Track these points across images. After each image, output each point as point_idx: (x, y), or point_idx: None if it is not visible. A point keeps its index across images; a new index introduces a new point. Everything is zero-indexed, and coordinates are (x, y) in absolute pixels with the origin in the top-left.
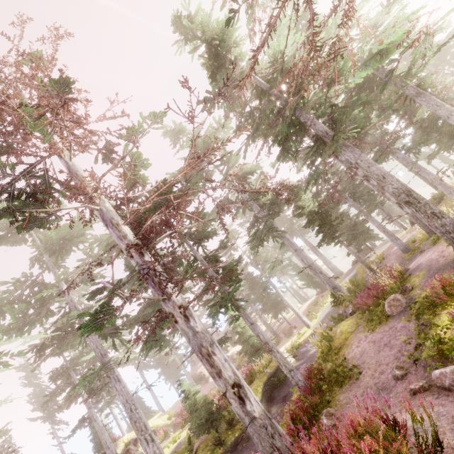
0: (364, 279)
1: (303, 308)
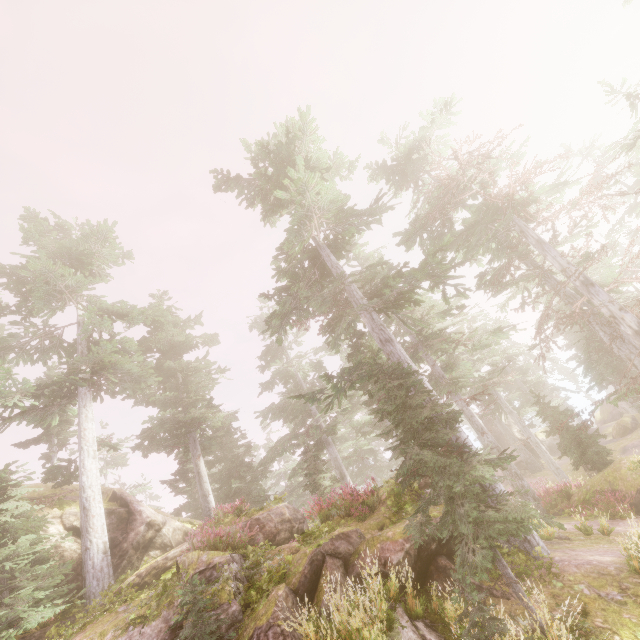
0: None
1: None
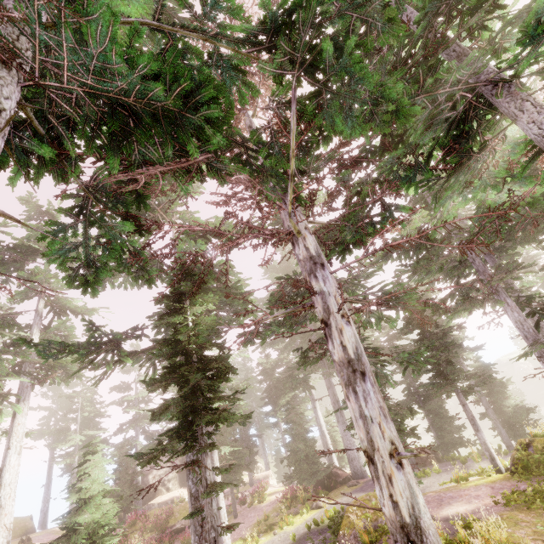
0: (346, 541)
1: (275, 498)
